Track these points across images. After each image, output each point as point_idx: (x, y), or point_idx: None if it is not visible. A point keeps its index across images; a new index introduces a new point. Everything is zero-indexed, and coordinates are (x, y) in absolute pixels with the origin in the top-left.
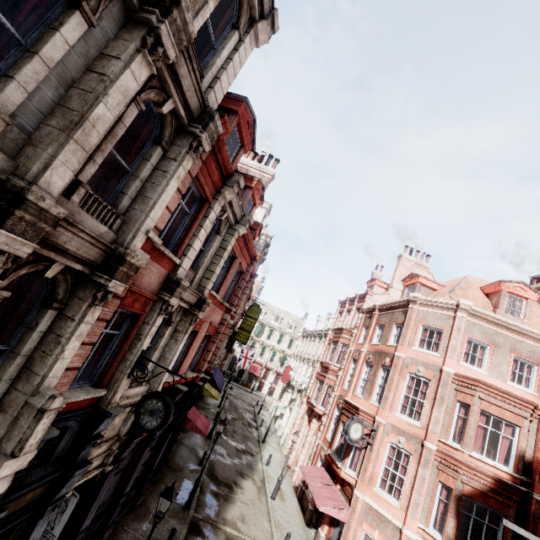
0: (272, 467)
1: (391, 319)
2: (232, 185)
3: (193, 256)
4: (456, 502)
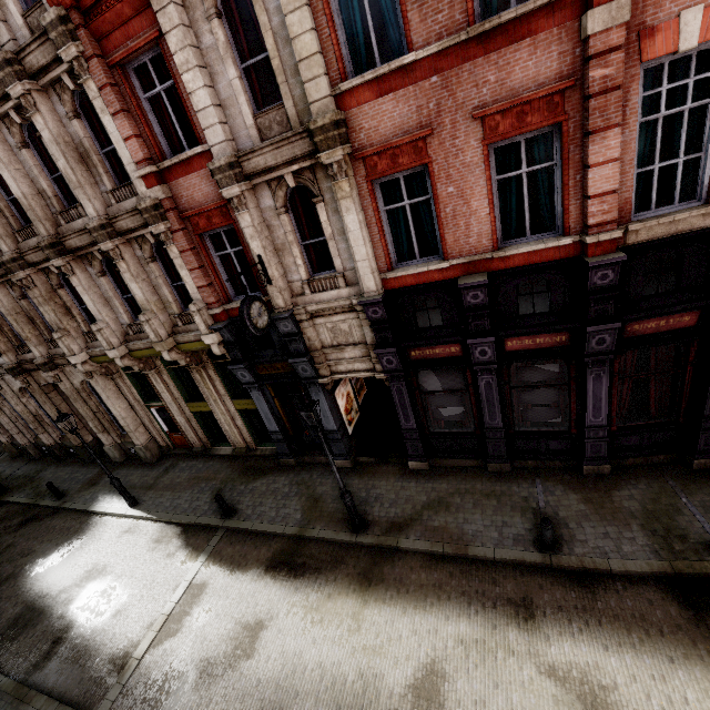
0: None
1: None
2: None
3: (215, 116)
4: None
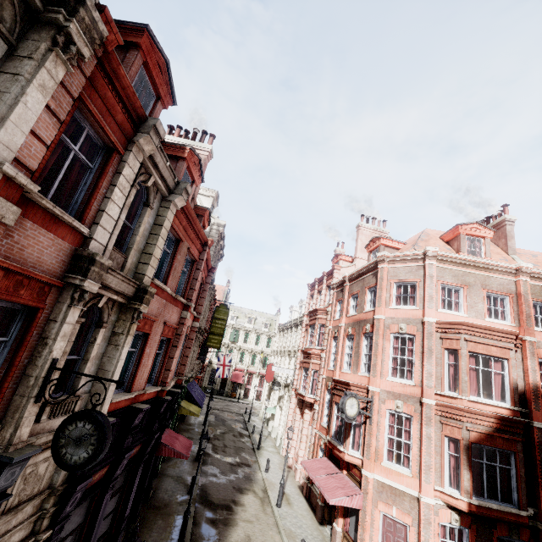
0: (272, 473)
1: (362, 285)
2: (147, 131)
3: (111, 227)
4: (466, 452)
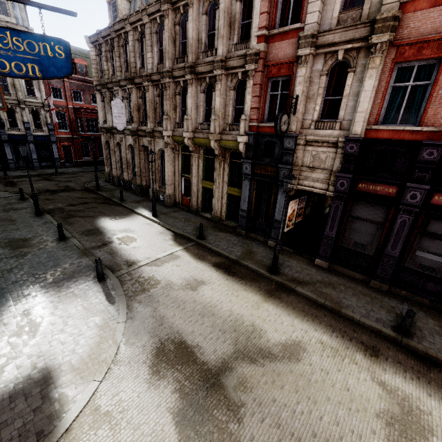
0: None
1: None
2: None
3: (318, 7)
4: None
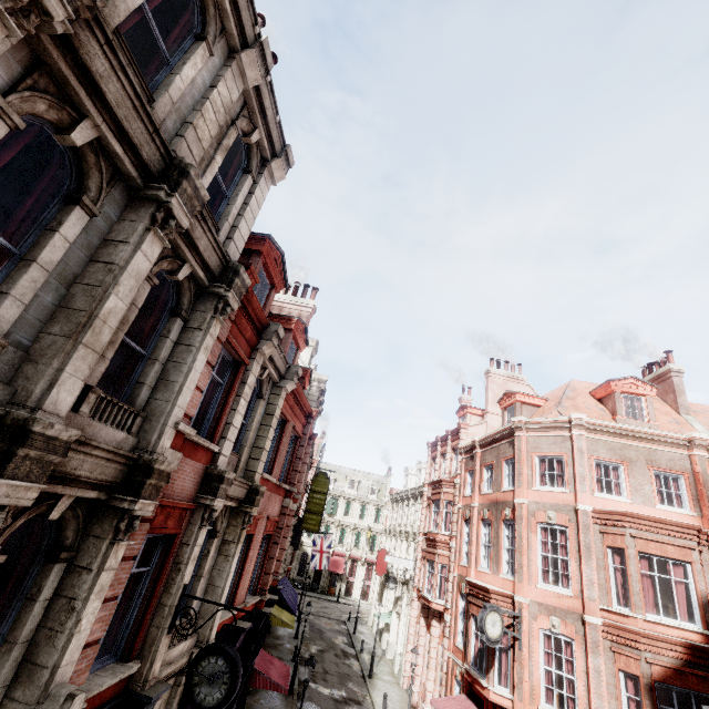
0: None
1: (497, 455)
2: (270, 337)
3: (235, 437)
4: (648, 695)
